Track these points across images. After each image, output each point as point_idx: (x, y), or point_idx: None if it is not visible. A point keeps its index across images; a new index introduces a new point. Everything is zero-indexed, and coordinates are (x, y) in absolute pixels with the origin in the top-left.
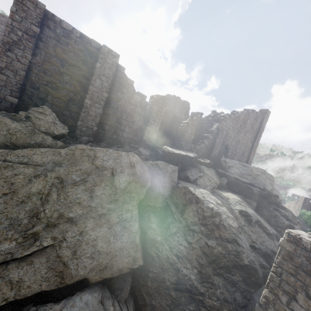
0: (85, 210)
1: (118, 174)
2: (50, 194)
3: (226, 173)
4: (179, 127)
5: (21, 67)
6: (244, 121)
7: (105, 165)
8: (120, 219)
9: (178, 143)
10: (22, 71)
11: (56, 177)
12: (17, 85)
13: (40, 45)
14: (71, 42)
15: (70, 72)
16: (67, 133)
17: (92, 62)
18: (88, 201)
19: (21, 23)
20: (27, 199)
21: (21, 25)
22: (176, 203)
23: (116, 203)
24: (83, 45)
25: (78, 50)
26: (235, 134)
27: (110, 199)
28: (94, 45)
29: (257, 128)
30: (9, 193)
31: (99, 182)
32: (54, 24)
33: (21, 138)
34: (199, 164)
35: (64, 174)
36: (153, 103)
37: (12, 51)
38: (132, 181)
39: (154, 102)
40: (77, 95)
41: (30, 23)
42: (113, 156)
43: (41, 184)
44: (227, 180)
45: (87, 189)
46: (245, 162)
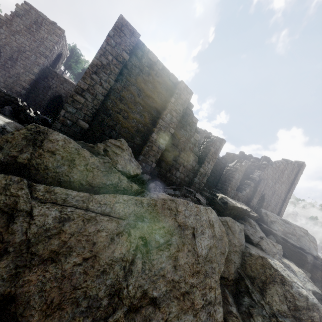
0: (169, 286)
1: (199, 236)
2: (134, 261)
3: (272, 230)
4: (214, 166)
5: (102, 92)
6: (282, 171)
7: (186, 223)
8: (205, 301)
9: (222, 187)
10: (101, 95)
11: (140, 236)
12: (92, 110)
13: (124, 72)
14: (153, 73)
15: (144, 102)
16: (140, 173)
17: (166, 95)
18: (171, 273)
19: (114, 48)
20: (109, 268)
21: (113, 50)
22: (250, 276)
23: (198, 276)
24: (162, 78)
25: (157, 82)
26: (273, 183)
27: (192, 271)
28: (172, 79)
29: (292, 179)
30: (90, 258)
31: (182, 246)
32: (142, 53)
33: (97, 177)
34: (247, 217)
35: (148, 232)
36: (210, 144)
37: (98, 74)
38: (212, 246)
39: (212, 143)
40: (144, 127)
41: (122, 49)
42: (193, 211)
43: (125, 247)
44: (275, 239)
45: (171, 256)
46: (276, 213)
